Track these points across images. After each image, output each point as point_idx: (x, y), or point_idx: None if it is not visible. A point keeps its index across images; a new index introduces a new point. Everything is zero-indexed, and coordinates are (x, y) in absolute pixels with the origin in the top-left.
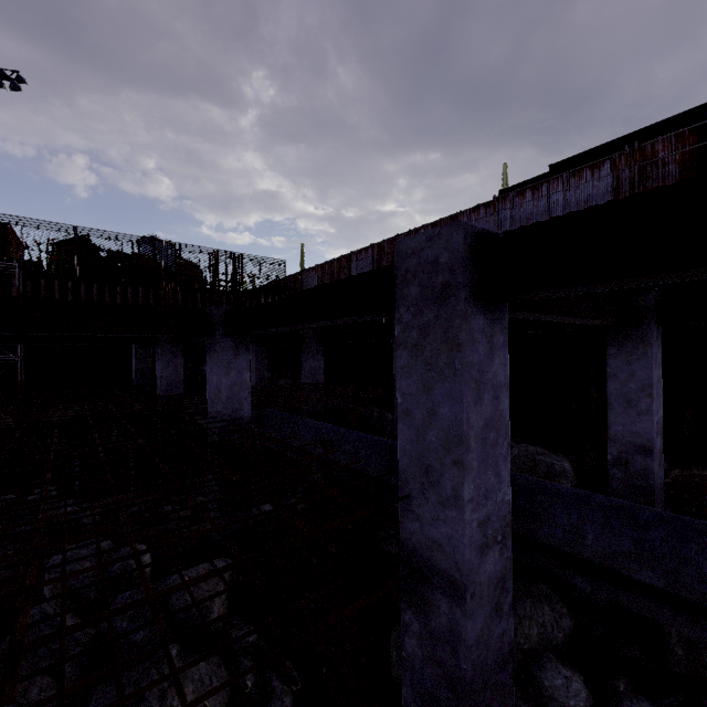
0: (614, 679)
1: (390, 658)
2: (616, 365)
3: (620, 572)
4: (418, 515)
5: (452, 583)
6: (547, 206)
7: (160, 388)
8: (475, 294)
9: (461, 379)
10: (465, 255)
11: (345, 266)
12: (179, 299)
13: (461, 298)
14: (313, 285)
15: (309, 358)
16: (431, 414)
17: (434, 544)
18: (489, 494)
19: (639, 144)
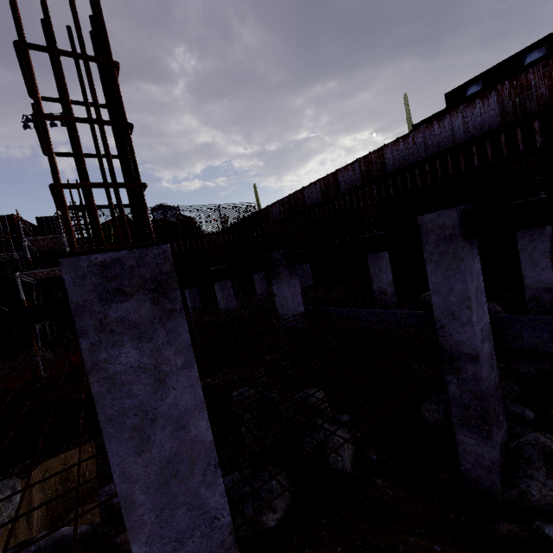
0: (547, 409)
1: (423, 418)
2: (524, 243)
3: (544, 350)
4: (449, 333)
5: (472, 356)
6: (451, 131)
7: (223, 305)
8: (464, 236)
9: (465, 273)
10: (459, 221)
11: (300, 198)
12: (193, 245)
13: (460, 240)
14: (277, 216)
15: (302, 269)
16: (450, 290)
17: (460, 343)
18: (481, 318)
19: (515, 76)
